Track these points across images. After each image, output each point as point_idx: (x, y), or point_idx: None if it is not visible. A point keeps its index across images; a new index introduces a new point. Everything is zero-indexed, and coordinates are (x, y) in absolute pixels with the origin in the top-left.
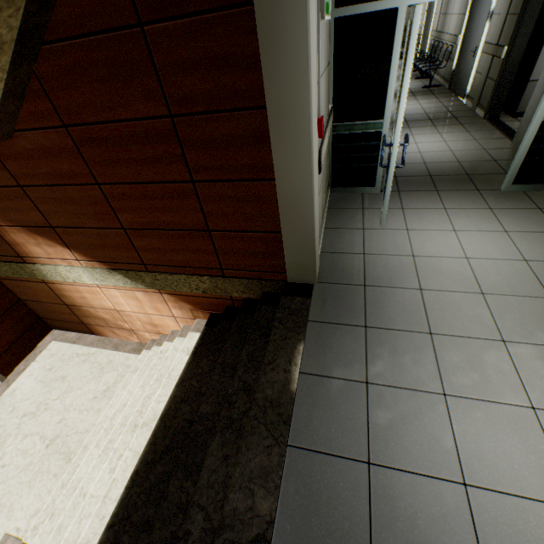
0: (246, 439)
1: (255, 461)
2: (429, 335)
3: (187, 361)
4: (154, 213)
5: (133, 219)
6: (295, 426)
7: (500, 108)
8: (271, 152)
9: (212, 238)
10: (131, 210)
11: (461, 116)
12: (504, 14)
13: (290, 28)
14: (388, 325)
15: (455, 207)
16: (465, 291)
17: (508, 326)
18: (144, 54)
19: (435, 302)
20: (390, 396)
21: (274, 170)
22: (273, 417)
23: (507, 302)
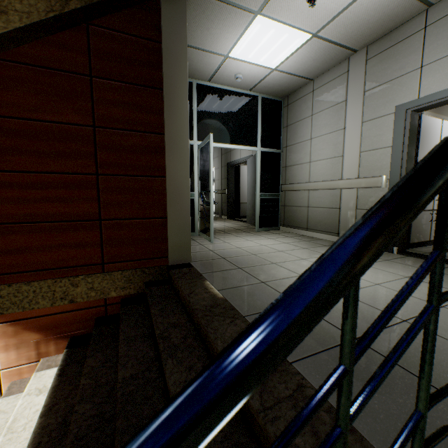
0: (209, 326)
1: (228, 331)
2: (274, 263)
3: (52, 385)
4: (39, 204)
5: (2, 211)
6: (240, 308)
7: (233, 213)
8: (164, 159)
9: (101, 228)
10: (6, 200)
11: (217, 218)
12: (221, 179)
13: (180, 103)
14: (251, 265)
15: (242, 236)
16: (274, 252)
17: (301, 256)
18: (86, 89)
19: (265, 256)
20: (280, 282)
21: (166, 169)
22: (220, 310)
23: (292, 251)
